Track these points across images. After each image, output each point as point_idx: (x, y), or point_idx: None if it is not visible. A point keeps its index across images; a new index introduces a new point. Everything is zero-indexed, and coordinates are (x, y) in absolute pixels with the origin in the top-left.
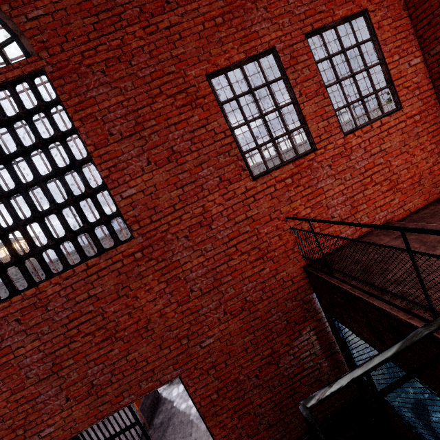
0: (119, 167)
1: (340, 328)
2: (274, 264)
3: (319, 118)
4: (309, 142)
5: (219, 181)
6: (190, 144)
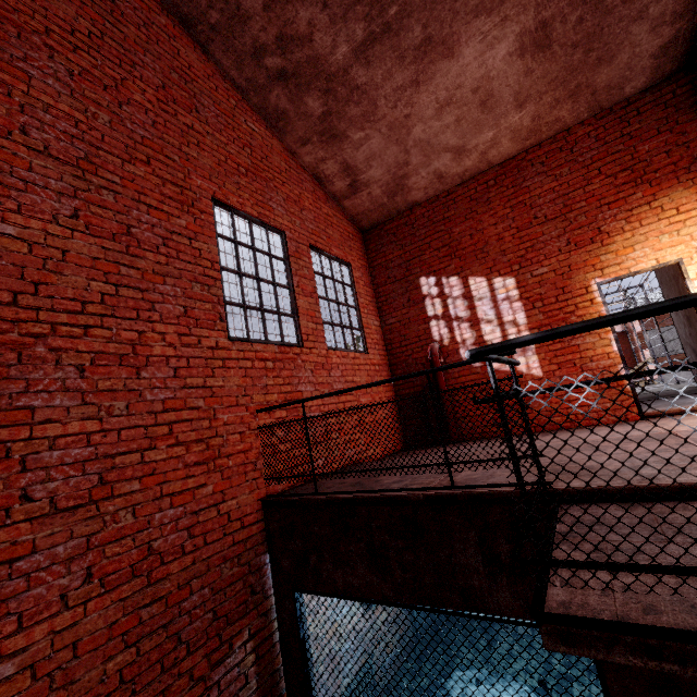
0: (3, 178)
1: (303, 617)
2: (223, 481)
3: (310, 318)
4: (296, 336)
5: (183, 313)
6: (161, 242)
